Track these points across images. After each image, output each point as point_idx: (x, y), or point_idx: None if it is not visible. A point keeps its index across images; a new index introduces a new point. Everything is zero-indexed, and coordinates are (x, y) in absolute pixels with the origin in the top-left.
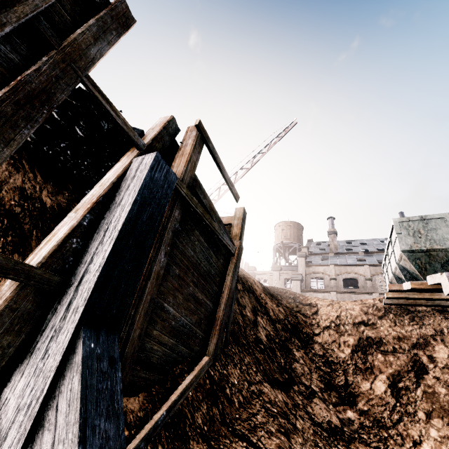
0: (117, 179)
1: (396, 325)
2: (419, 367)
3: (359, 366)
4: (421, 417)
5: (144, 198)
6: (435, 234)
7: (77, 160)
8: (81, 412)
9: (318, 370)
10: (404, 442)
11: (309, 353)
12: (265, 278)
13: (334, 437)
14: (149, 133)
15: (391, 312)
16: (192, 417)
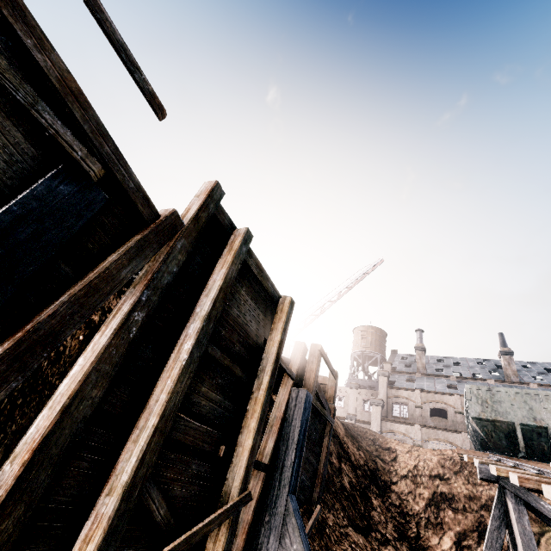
0: (287, 405)
1: (469, 484)
2: (483, 528)
3: (431, 520)
4: None
5: (302, 420)
6: (499, 406)
7: None
8: (299, 533)
9: (393, 520)
10: None
11: (385, 502)
12: (340, 395)
13: None
14: (293, 360)
15: (466, 468)
16: (313, 544)
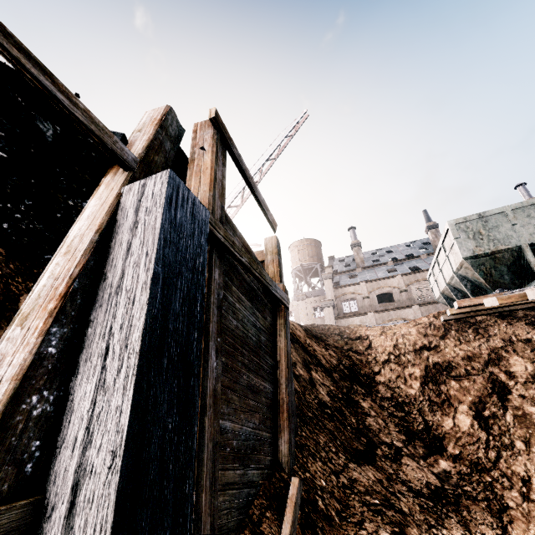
0: (100, 235)
1: (462, 343)
2: (499, 387)
3: (434, 400)
4: (520, 447)
5: (167, 265)
6: (497, 233)
7: (3, 203)
8: None
9: (393, 418)
10: (512, 483)
11: (376, 399)
12: (290, 311)
13: (440, 503)
14: (135, 139)
15: (451, 329)
16: None
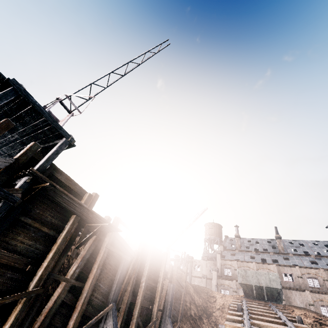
0: (167, 289)
1: None
2: None
3: None
4: None
5: (172, 294)
6: (248, 278)
7: None
8: None
9: (212, 327)
10: None
11: (209, 320)
12: (198, 264)
13: None
14: (168, 272)
15: None
16: None
